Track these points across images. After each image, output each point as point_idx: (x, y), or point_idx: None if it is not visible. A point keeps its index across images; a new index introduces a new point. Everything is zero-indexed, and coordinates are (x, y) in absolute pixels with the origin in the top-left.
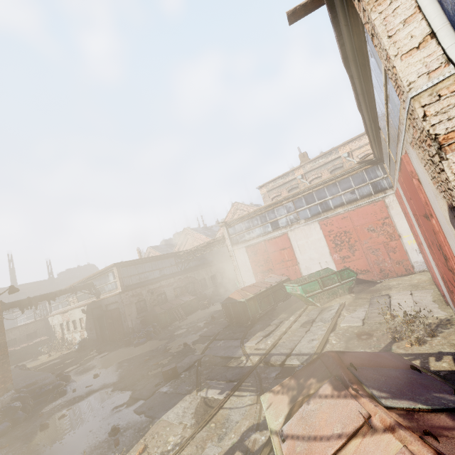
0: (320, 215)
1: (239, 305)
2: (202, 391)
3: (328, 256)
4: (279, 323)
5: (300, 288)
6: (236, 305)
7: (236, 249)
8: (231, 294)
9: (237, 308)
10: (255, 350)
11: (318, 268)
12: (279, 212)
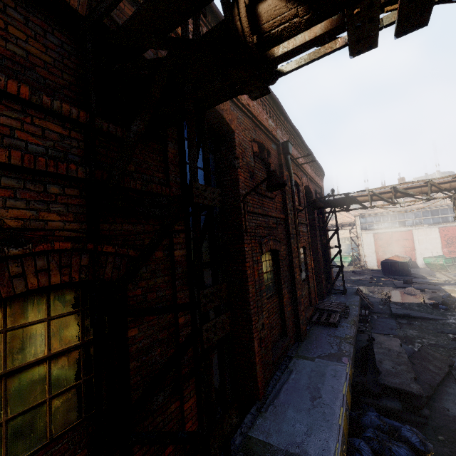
0: (440, 224)
1: (400, 264)
2: (445, 286)
3: (440, 249)
4: (431, 275)
5: (443, 260)
6: (397, 263)
7: (364, 233)
8: (390, 257)
9: (398, 265)
10: (445, 280)
11: (430, 255)
12: (408, 216)
